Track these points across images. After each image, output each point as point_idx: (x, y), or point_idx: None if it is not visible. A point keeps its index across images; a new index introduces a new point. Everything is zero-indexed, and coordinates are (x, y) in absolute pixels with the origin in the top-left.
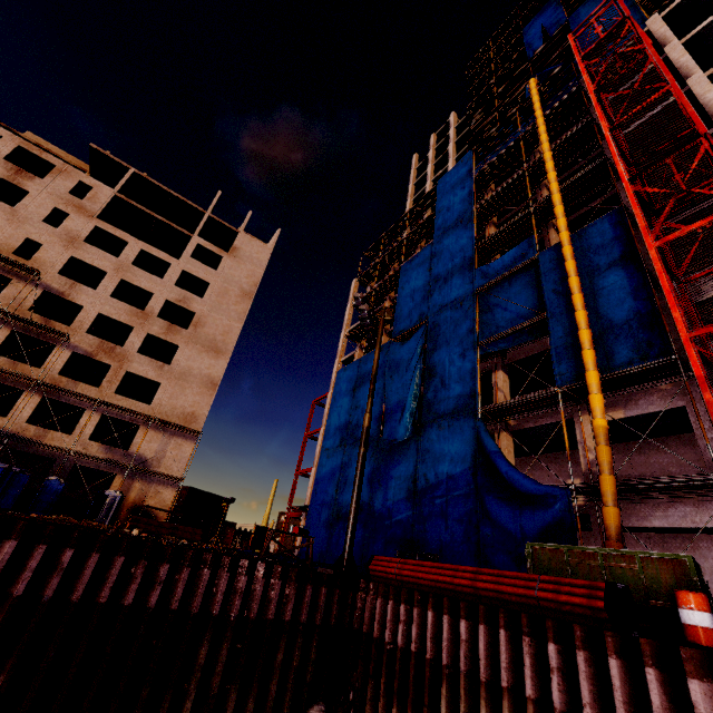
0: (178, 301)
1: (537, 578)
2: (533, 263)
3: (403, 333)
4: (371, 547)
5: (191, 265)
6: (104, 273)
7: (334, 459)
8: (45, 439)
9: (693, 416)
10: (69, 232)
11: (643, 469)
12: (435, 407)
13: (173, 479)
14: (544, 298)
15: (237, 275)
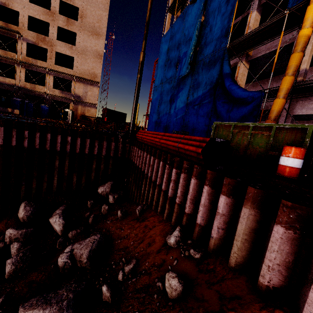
0: (67, 0)
1: (183, 137)
2: None
3: None
4: (168, 130)
5: None
6: None
7: (158, 91)
8: (35, 89)
9: None
10: None
11: None
12: (203, 50)
13: (93, 105)
14: None
15: None
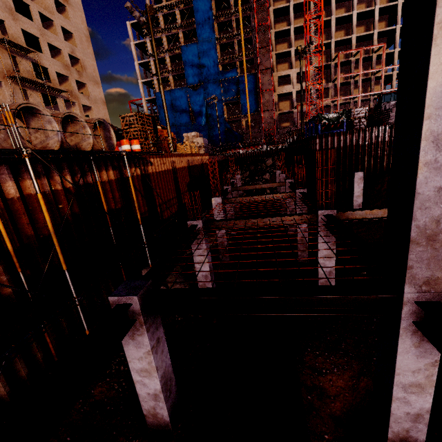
0: (72, 53)
1: (252, 147)
2: (236, 77)
3: (192, 85)
4: None
5: (61, 20)
6: (28, 34)
7: (172, 130)
8: None
9: (258, 120)
10: (5, 4)
11: (246, 126)
12: (212, 116)
13: None
14: (240, 91)
15: (78, 23)
